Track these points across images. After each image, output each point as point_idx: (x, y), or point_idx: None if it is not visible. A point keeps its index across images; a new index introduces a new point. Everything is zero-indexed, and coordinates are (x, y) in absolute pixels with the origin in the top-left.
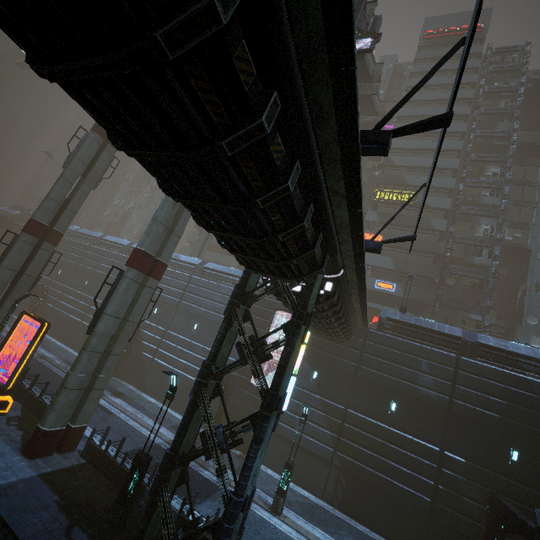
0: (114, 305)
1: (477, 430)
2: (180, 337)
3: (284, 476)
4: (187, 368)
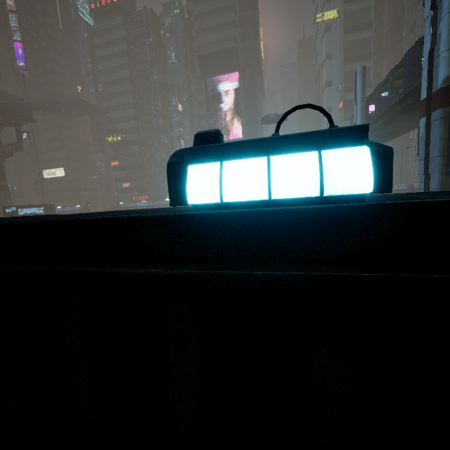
0: None
1: None
2: None
3: None
4: None
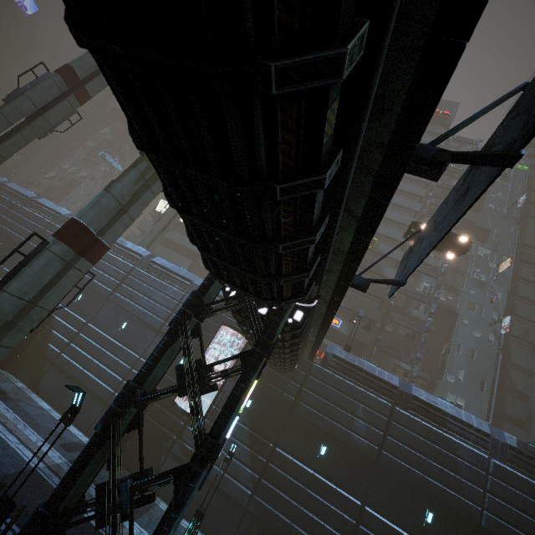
0: (21, 283)
1: (400, 486)
2: (101, 334)
3: (191, 526)
4: (102, 372)
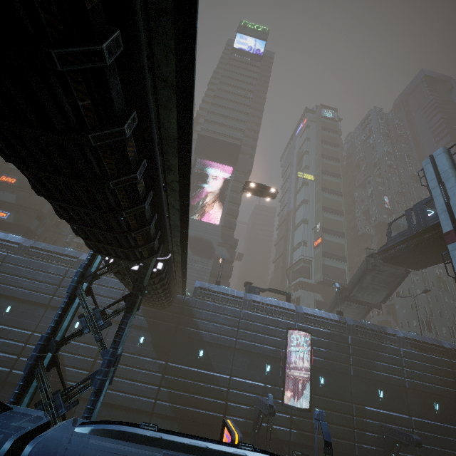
0: None
1: None
2: None
3: None
4: None
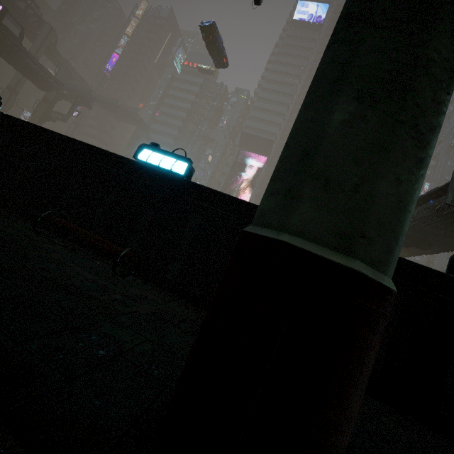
0: None
1: None
2: None
3: None
4: None
